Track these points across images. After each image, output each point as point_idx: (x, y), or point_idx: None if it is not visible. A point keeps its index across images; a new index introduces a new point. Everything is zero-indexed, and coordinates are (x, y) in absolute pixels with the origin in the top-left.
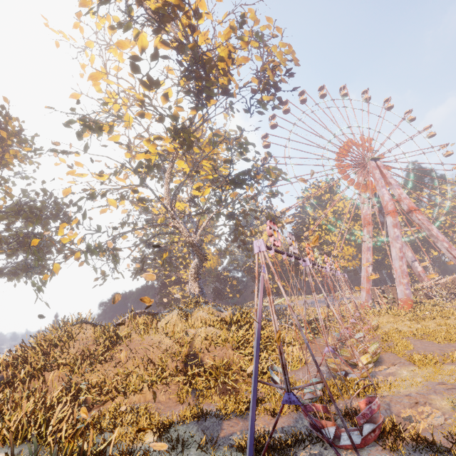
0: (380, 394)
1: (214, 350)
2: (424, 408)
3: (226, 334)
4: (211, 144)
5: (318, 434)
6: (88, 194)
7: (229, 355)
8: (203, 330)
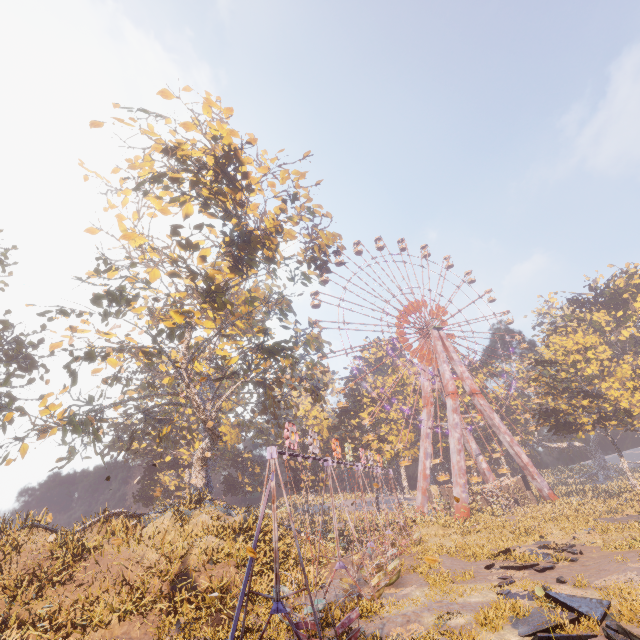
0: (382, 615)
1: (213, 567)
2: (413, 626)
3: (231, 546)
4: (248, 303)
5: None
6: (86, 354)
7: (230, 574)
8: (203, 540)
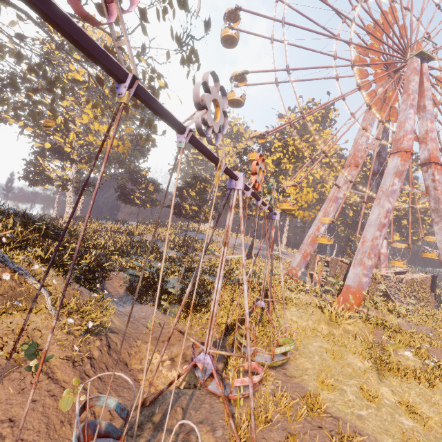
0: None
1: None
2: None
3: None
4: None
5: None
6: None
7: None
8: None
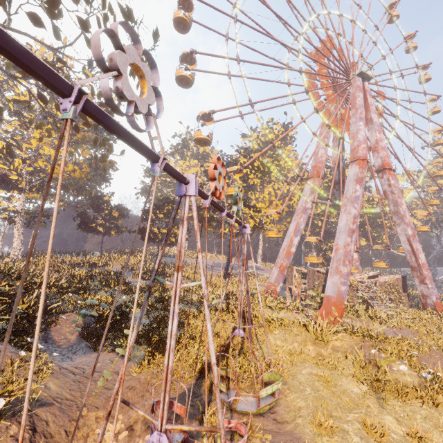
0: None
1: None
2: None
3: None
4: None
5: None
6: None
7: None
8: None
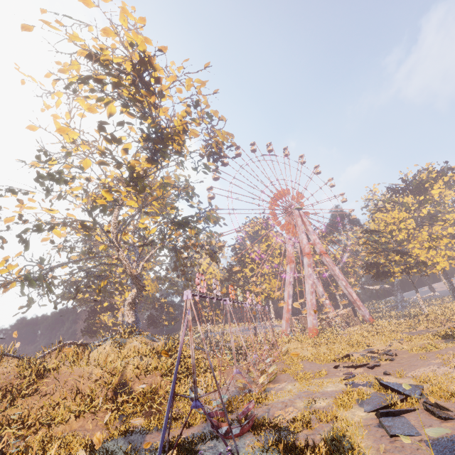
0: (267, 403)
1: (144, 377)
2: (289, 409)
3: (156, 363)
4: (162, 188)
5: (215, 431)
6: (34, 226)
7: (157, 381)
8: (135, 359)
